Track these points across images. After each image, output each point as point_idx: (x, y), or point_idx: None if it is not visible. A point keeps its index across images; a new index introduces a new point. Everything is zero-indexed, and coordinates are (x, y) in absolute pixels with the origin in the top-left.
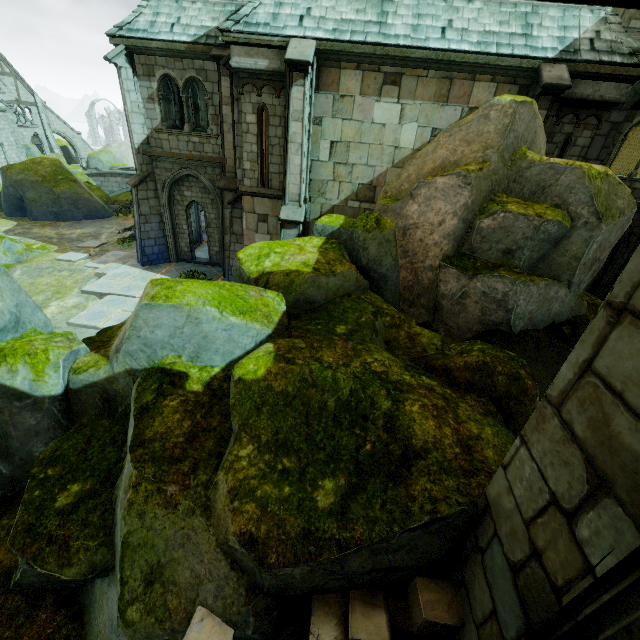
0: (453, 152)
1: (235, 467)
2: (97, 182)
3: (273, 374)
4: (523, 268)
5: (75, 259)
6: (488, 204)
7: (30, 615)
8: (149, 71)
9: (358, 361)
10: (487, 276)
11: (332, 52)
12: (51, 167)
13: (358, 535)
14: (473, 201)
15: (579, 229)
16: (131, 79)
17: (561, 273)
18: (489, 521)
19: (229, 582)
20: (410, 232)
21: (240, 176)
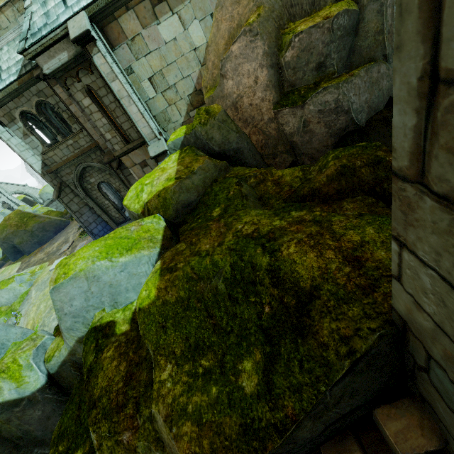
0: (231, 19)
1: (162, 394)
2: (53, 207)
3: (163, 289)
4: (339, 71)
5: None
6: (282, 40)
7: None
8: (10, 117)
9: (230, 234)
10: (314, 96)
11: (101, 10)
12: (17, 217)
13: (290, 411)
14: (268, 46)
15: (367, 6)
16: (4, 131)
17: (373, 53)
18: (414, 340)
19: None
20: (239, 104)
21: (110, 146)
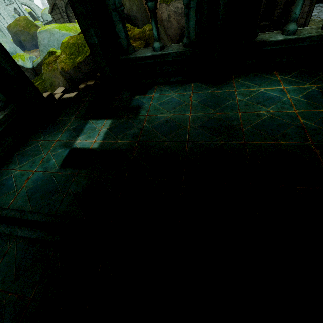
0: None
1: (60, 59)
2: None
3: (69, 39)
4: None
5: None
6: None
7: None
8: None
9: None
10: (173, 2)
11: None
12: (24, 21)
13: (80, 60)
14: None
15: None
16: None
17: None
18: None
19: (62, 80)
20: None
21: None
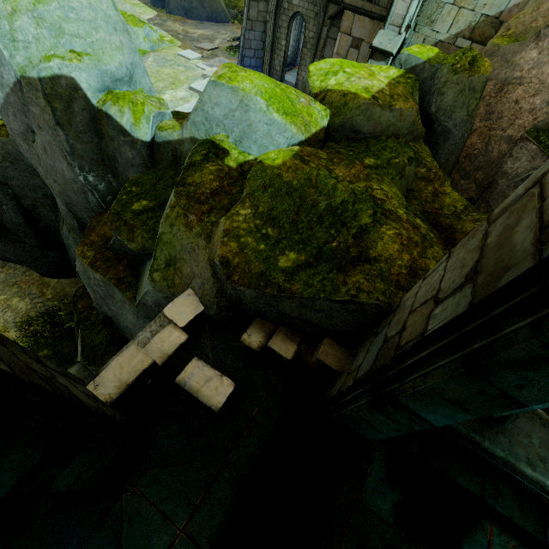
0: None
1: (233, 218)
2: None
3: (286, 166)
4: None
5: (191, 57)
6: None
7: (115, 264)
8: None
9: (364, 184)
10: None
11: None
12: None
13: (294, 289)
14: None
15: None
16: None
17: None
18: (391, 315)
19: (209, 282)
20: (508, 88)
21: None
